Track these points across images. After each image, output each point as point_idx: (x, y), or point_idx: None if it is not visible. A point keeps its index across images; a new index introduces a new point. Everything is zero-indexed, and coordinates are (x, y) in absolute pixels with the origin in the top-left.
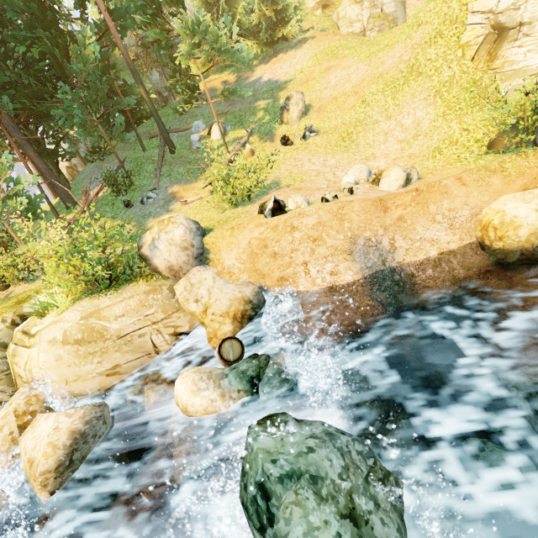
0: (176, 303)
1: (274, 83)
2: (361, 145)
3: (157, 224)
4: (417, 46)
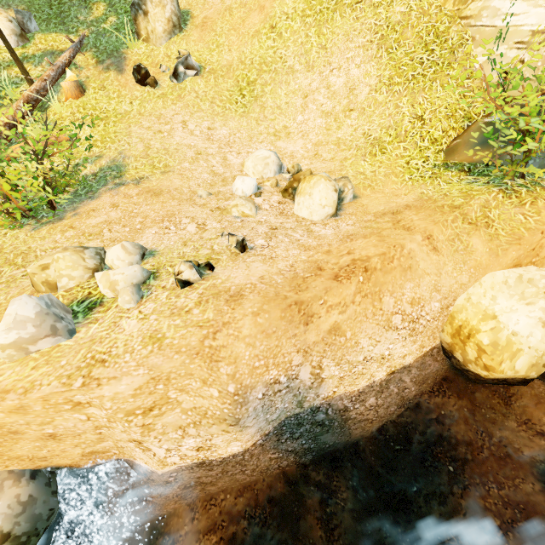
0: None
1: None
2: (268, 107)
3: None
4: None
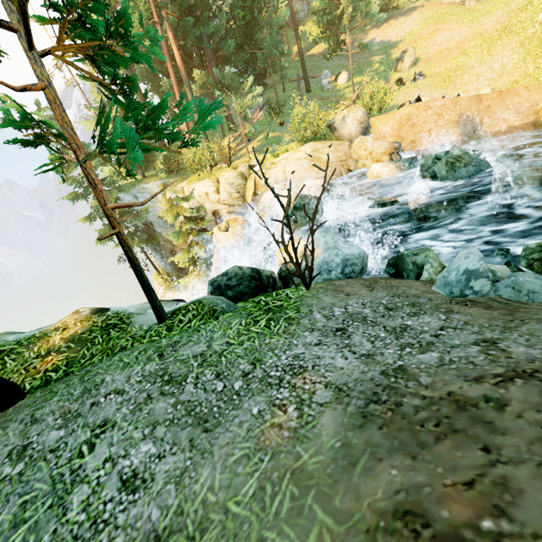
0: (350, 153)
1: (386, 43)
2: (458, 84)
3: (346, 109)
4: (512, 12)
